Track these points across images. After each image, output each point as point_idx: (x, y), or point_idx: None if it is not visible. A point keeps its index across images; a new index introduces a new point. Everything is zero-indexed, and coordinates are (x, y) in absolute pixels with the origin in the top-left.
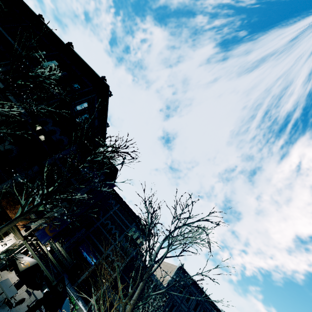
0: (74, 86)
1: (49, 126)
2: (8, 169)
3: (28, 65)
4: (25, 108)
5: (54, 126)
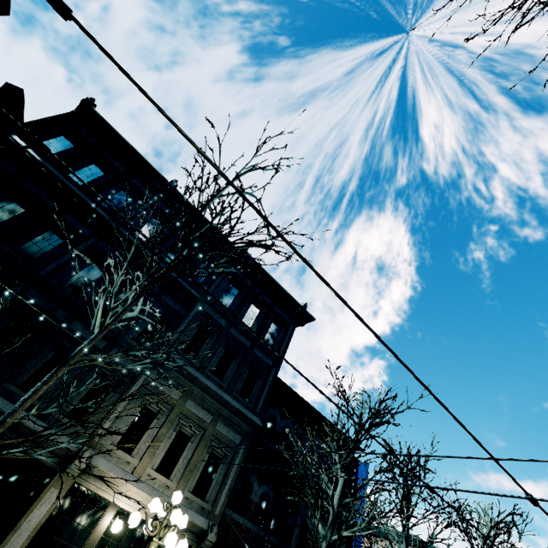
0: (272, 328)
1: (279, 421)
2: (273, 527)
3: (210, 314)
4: (253, 411)
5: (283, 417)
